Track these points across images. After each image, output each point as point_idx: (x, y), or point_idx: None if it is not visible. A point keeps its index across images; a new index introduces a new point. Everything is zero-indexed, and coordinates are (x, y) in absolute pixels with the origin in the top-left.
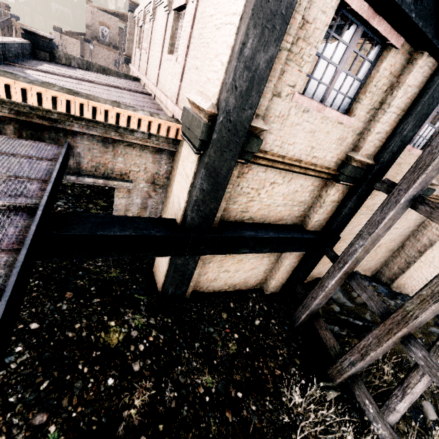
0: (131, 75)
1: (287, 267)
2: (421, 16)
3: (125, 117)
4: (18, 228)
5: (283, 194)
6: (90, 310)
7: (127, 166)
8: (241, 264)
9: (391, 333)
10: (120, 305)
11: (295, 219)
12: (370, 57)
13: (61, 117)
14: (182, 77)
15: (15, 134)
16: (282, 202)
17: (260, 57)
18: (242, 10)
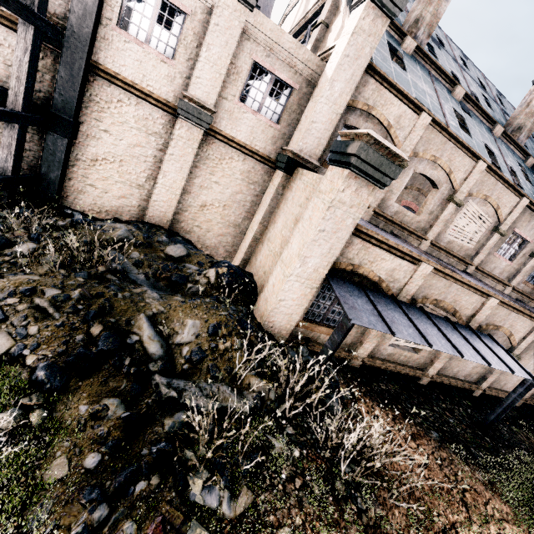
0: None
1: (31, 156)
2: None
3: None
4: None
5: None
6: None
7: None
8: None
9: None
10: None
11: None
12: None
13: None
14: None
15: None
16: None
17: None
18: None
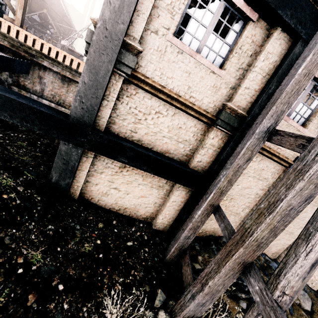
0: None
1: (174, 205)
2: None
3: (76, 63)
4: None
5: (168, 126)
6: None
7: None
8: (131, 187)
9: (229, 255)
10: (4, 169)
11: (182, 156)
12: (235, 29)
13: (37, 54)
14: None
15: None
16: (168, 134)
17: None
18: None
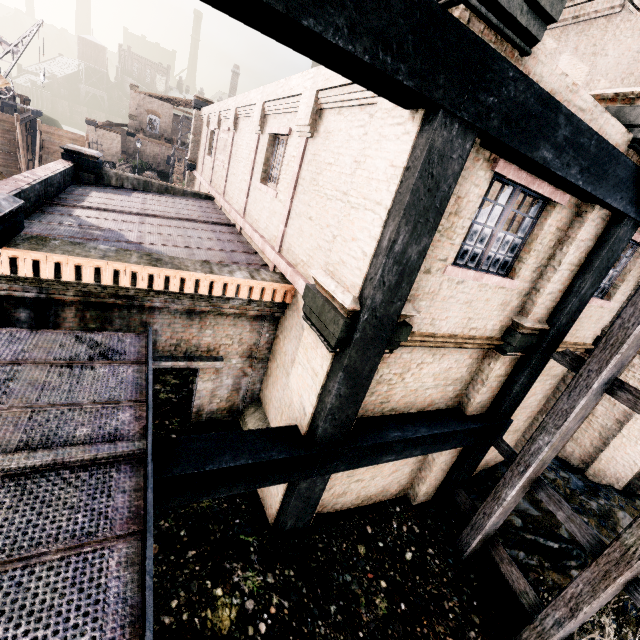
0: (202, 193)
1: (442, 466)
2: (589, 181)
3: (220, 285)
4: (126, 493)
5: (434, 374)
6: (187, 572)
7: (216, 339)
8: (379, 468)
9: (609, 577)
10: (223, 557)
11: (450, 400)
12: (531, 214)
13: (139, 293)
14: (287, 221)
15: (76, 316)
16: (433, 383)
17: (412, 250)
18: (390, 205)
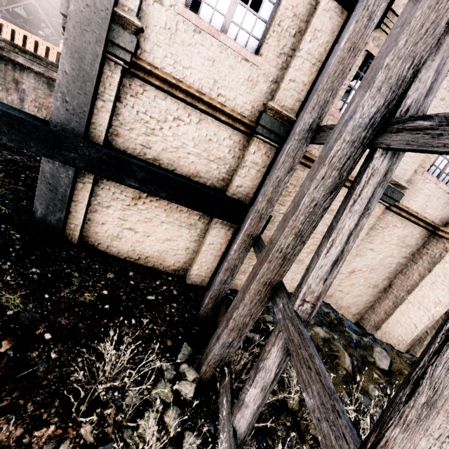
0: None
1: (211, 249)
2: None
3: None
4: None
5: (193, 139)
6: None
7: None
8: (152, 226)
9: (254, 276)
10: None
11: (217, 182)
12: None
13: (8, 47)
14: None
15: None
16: (194, 150)
17: None
18: None
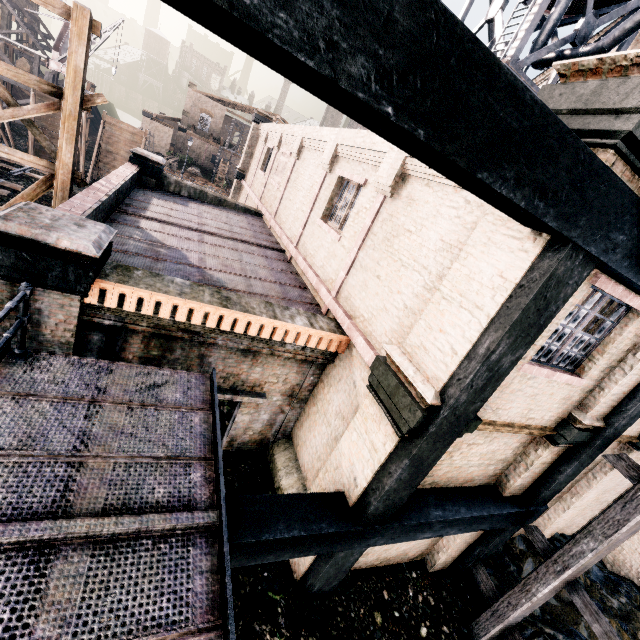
0: (252, 209)
1: (467, 539)
2: None
3: (282, 331)
4: (203, 574)
5: (480, 454)
6: None
7: (263, 376)
8: None
9: None
10: (253, 616)
11: (488, 478)
12: (612, 317)
13: (206, 330)
14: (350, 270)
15: (142, 343)
16: (477, 461)
17: (506, 359)
18: (493, 315)
